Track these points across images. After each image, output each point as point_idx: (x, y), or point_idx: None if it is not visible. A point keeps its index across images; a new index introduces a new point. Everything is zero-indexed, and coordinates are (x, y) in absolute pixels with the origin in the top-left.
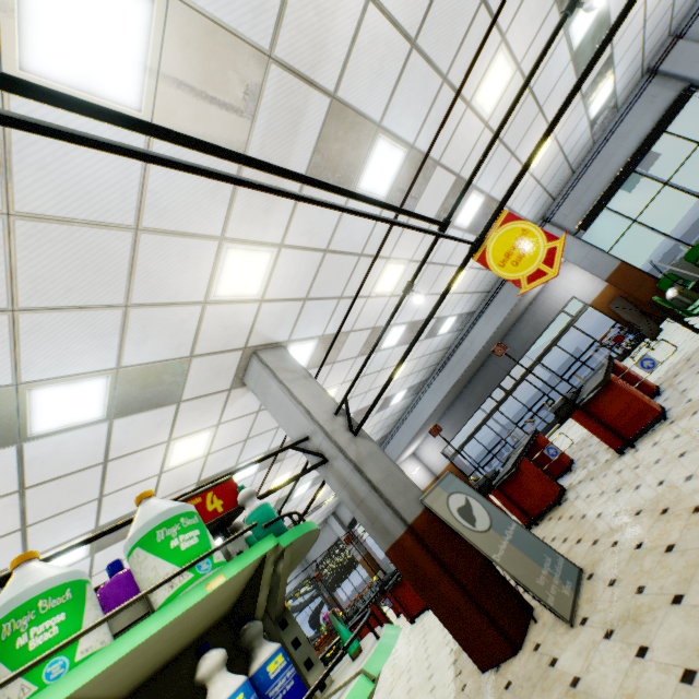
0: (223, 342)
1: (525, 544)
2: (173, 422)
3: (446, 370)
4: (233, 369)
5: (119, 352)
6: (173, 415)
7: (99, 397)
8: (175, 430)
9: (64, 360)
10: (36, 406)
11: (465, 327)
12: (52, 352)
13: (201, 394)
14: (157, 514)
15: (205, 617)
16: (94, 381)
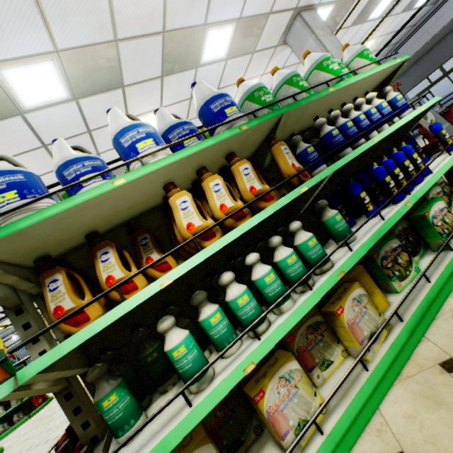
0: (287, 1)
1: (451, 132)
2: (246, 68)
3: (401, 50)
4: (283, 28)
5: (243, 4)
6: (248, 62)
7: (227, 41)
8: (245, 75)
9: (223, 9)
10: (207, 43)
11: (440, 0)
12: (221, 1)
13: (263, 48)
14: (362, 47)
15: (373, 86)
16: (229, 28)
